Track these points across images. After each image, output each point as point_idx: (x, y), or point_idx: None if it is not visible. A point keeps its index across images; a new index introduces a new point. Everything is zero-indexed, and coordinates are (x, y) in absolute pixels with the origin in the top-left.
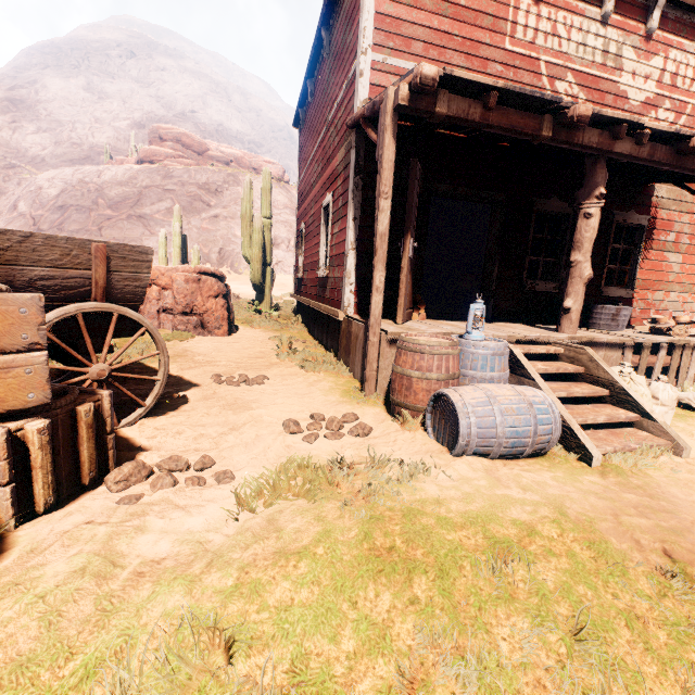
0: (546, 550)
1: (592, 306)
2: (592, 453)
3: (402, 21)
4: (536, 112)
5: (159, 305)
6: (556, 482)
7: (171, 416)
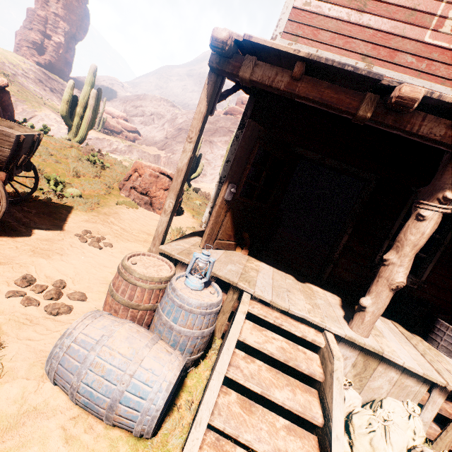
0: None
1: (436, 320)
2: None
3: (316, 14)
4: (372, 91)
5: (133, 184)
6: None
7: (0, 239)
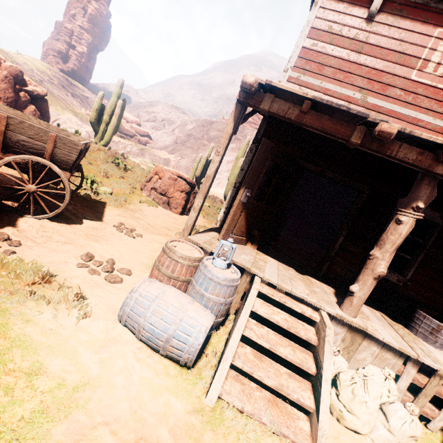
0: (10, 386)
1: (416, 310)
2: (209, 392)
3: (322, 53)
4: (362, 123)
5: (153, 185)
6: (138, 380)
7: (61, 225)
